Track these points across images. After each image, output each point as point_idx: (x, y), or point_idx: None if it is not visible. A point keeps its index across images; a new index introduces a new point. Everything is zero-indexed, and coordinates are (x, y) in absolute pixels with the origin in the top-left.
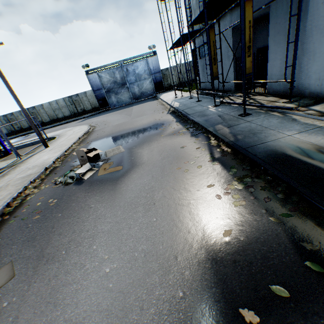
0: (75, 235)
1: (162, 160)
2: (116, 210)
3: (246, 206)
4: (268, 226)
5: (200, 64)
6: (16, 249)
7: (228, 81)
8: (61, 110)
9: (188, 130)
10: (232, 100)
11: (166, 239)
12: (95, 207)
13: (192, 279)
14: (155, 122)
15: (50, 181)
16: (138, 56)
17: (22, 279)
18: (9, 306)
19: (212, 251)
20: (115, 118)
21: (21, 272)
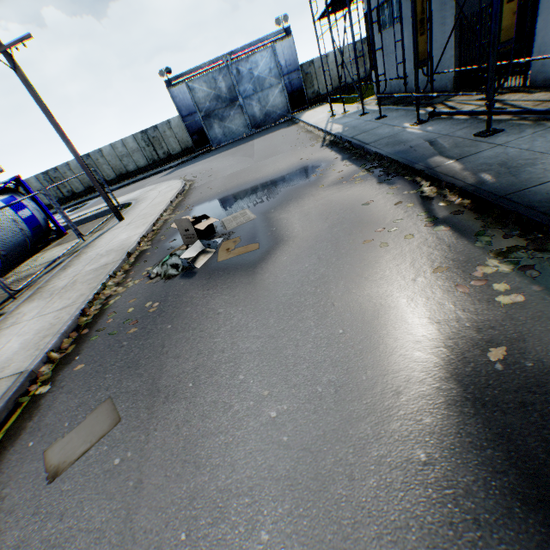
0: (202, 358)
1: (331, 229)
2: (264, 317)
3: (525, 304)
4: None
5: (379, 43)
6: (112, 380)
7: (440, 71)
8: (132, 156)
9: (371, 173)
10: (452, 110)
11: (370, 364)
12: (227, 312)
13: (439, 433)
14: (301, 164)
15: (139, 275)
16: (257, 43)
17: (133, 425)
18: (123, 465)
19: (470, 386)
20: (226, 164)
21: (129, 415)
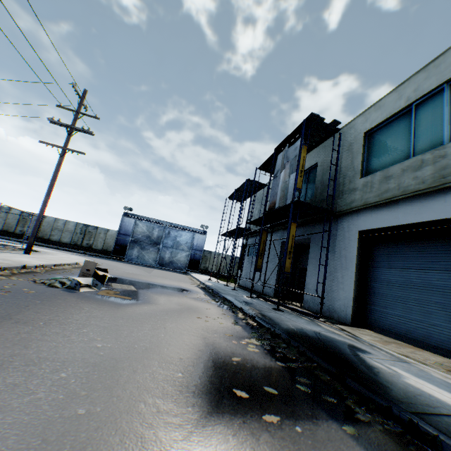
0: (59, 318)
1: (181, 309)
2: (117, 319)
3: (259, 353)
4: (274, 365)
5: (246, 260)
6: None
7: (269, 285)
8: (63, 232)
9: (216, 302)
10: None
11: (172, 347)
12: (91, 310)
13: (194, 370)
14: (179, 286)
15: (26, 278)
16: (187, 227)
17: None
18: None
19: (218, 363)
20: (129, 268)
21: None
